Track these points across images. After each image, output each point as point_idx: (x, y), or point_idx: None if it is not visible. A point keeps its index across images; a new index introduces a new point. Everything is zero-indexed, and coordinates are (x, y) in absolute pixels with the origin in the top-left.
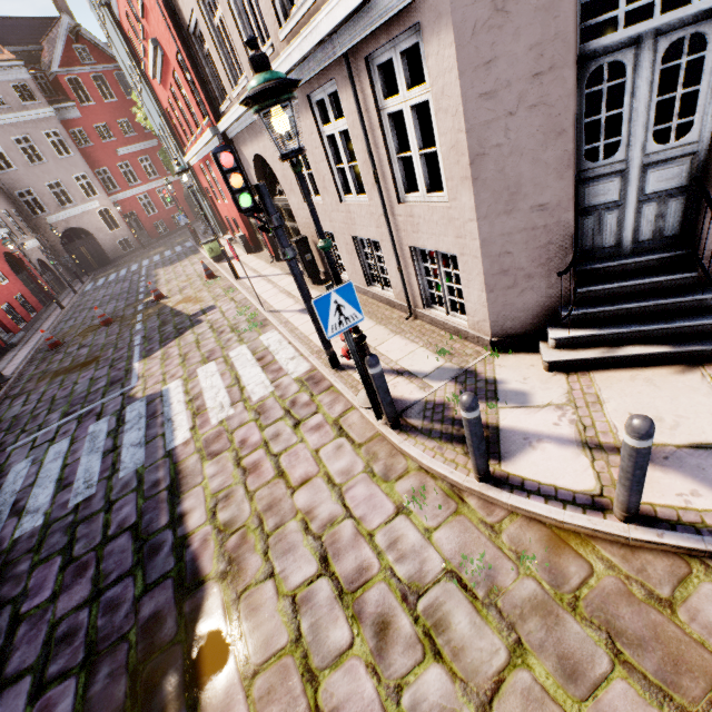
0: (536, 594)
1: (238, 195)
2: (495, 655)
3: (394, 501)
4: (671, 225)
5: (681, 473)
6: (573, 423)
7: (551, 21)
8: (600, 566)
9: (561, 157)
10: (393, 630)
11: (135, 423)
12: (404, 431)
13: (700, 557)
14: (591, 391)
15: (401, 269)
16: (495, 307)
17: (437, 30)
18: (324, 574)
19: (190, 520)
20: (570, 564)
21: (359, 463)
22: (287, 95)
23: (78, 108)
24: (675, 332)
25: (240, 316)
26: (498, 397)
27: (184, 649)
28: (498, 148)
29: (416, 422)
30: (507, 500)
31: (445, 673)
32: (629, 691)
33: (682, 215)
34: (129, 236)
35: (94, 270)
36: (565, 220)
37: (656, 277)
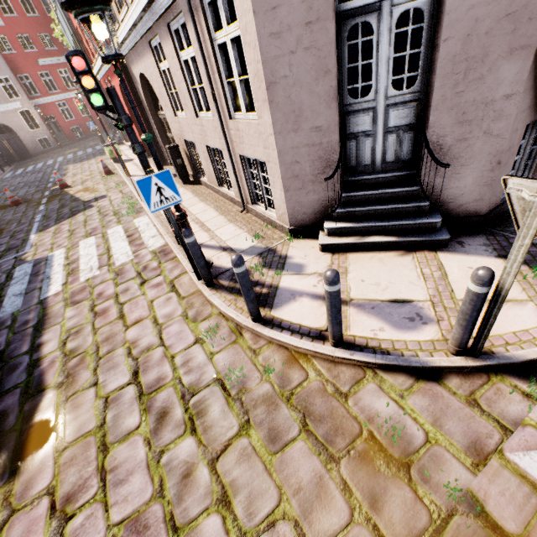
0: (268, 392)
1: (91, 94)
2: (230, 430)
3: (195, 335)
4: (406, 152)
5: (378, 317)
6: None
7: None
8: (313, 374)
9: (328, 91)
10: (169, 417)
11: (20, 279)
12: (215, 288)
13: (373, 368)
14: (344, 265)
15: (235, 173)
16: (291, 203)
17: None
18: (133, 383)
19: (45, 348)
20: (295, 373)
21: (180, 310)
22: (100, 6)
23: (1, 17)
24: (402, 227)
25: (123, 204)
26: (285, 267)
27: (17, 434)
28: (286, 79)
29: (225, 282)
30: (267, 333)
31: (195, 442)
32: (304, 447)
33: (413, 145)
34: (48, 136)
35: (15, 162)
36: (334, 141)
37: (394, 189)
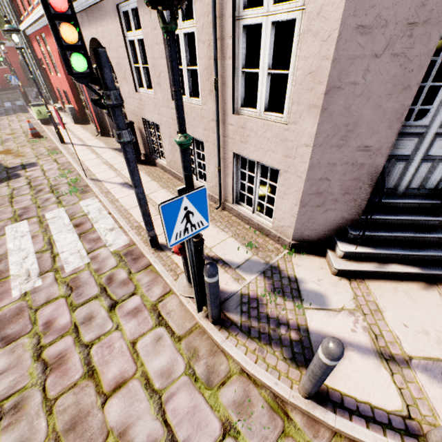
0: None
1: (69, 52)
2: None
3: (220, 416)
4: (432, 181)
5: None
6: (366, 330)
7: None
8: None
9: (397, 109)
10: None
11: None
12: (224, 327)
13: None
14: (370, 298)
15: (220, 169)
16: (302, 219)
17: None
18: None
19: None
20: None
21: (180, 362)
22: None
23: None
24: (423, 258)
25: (62, 178)
26: (302, 297)
27: None
28: (353, 86)
29: (235, 317)
30: (334, 423)
31: None
32: None
33: (441, 175)
34: None
35: None
36: (378, 163)
37: (417, 216)
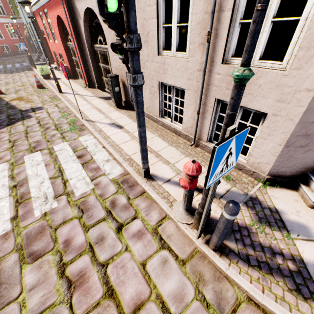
0: None
1: None
2: None
3: None
4: None
5: None
6: None
7: None
8: None
9: None
10: None
11: None
12: (224, 253)
13: None
14: None
15: (199, 113)
16: (282, 157)
17: None
18: None
19: None
20: None
21: (189, 286)
22: None
23: None
24: None
25: (63, 119)
26: (287, 227)
27: None
28: None
29: (231, 244)
30: None
31: None
32: None
33: None
34: None
35: None
36: None
37: None
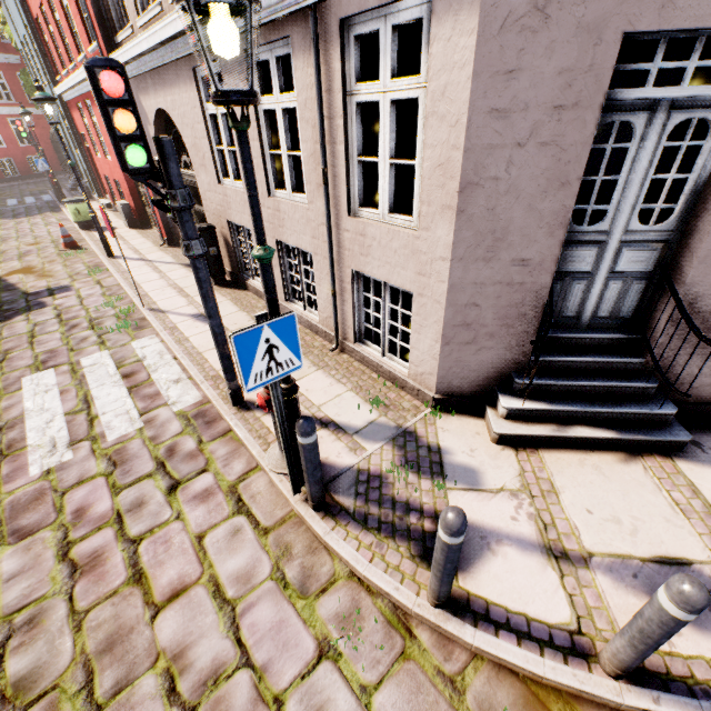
0: None
1: (125, 144)
2: None
3: (315, 633)
4: (628, 307)
5: None
6: (532, 518)
7: (590, 47)
8: None
9: (557, 211)
10: None
11: None
12: (330, 514)
13: None
14: (544, 475)
15: (335, 293)
16: (447, 362)
17: (457, 7)
18: None
19: None
20: None
21: (265, 562)
22: None
23: None
24: (620, 417)
25: (107, 308)
26: (445, 473)
27: None
28: (495, 182)
29: (347, 501)
30: (473, 639)
31: None
32: None
33: (639, 299)
34: None
35: None
36: (543, 282)
37: (609, 357)
